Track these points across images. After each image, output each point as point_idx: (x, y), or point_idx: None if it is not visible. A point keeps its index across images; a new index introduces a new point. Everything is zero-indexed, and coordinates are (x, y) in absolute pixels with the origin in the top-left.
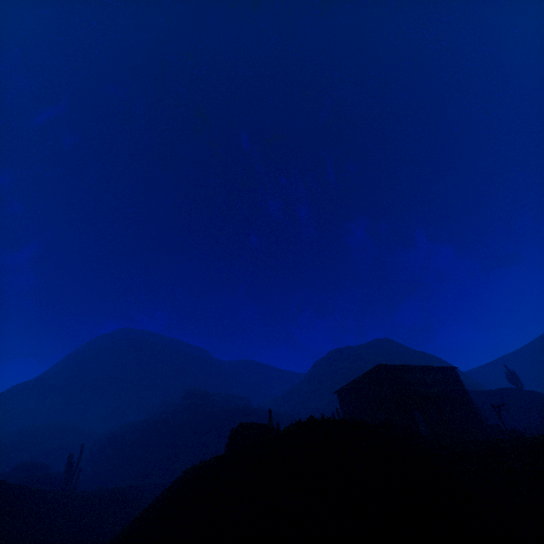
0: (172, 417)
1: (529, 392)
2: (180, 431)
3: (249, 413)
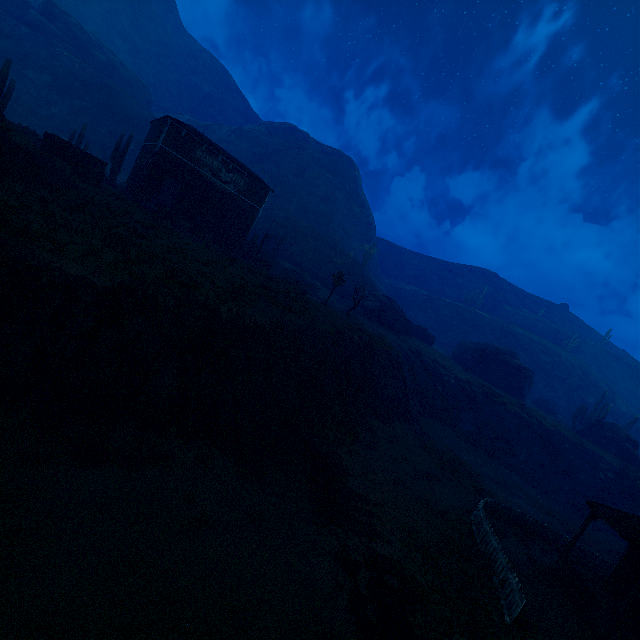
0: (1, 18)
1: (359, 268)
2: (0, 41)
3: (112, 95)
